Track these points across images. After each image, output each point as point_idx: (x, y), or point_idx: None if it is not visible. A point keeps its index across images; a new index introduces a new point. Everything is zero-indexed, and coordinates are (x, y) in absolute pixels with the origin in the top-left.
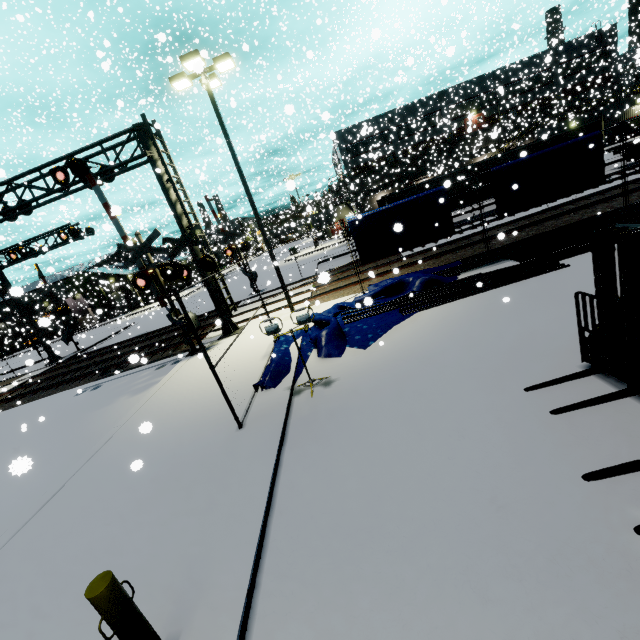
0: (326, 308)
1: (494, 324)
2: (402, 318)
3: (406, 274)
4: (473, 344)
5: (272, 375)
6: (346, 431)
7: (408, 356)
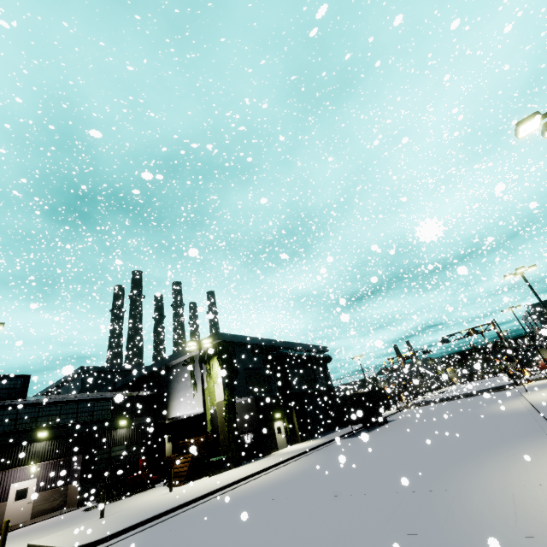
0: None
1: None
2: None
3: None
4: None
5: None
6: None
7: None
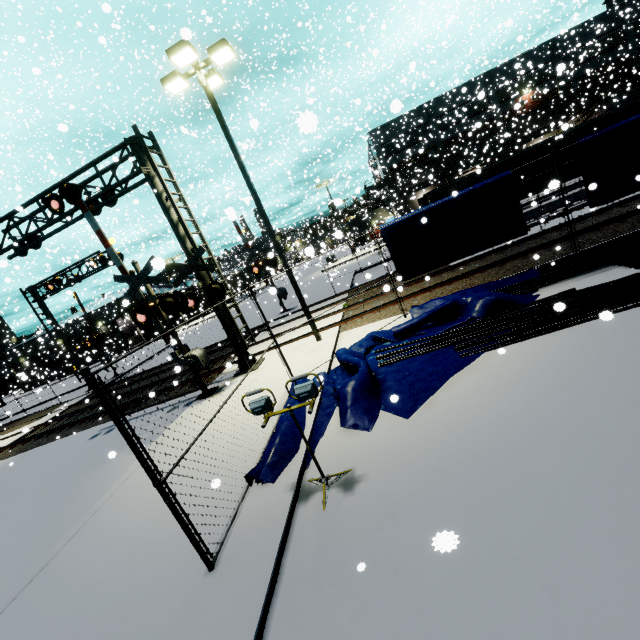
0: (358, 337)
1: (632, 390)
2: (461, 363)
3: (460, 291)
4: (601, 435)
5: (272, 459)
6: (372, 635)
7: (478, 445)
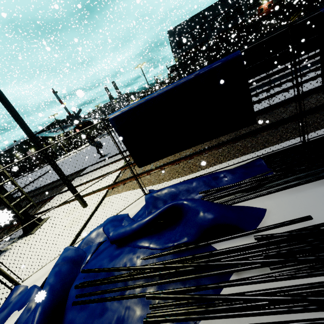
0: (108, 212)
1: None
2: None
3: (190, 180)
4: None
5: None
6: None
7: None
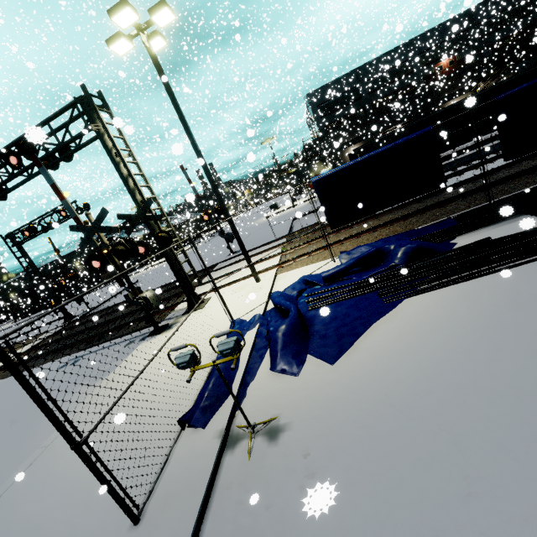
0: (292, 279)
1: None
2: (383, 308)
3: (384, 238)
4: (523, 394)
5: (204, 404)
6: None
7: (399, 398)
